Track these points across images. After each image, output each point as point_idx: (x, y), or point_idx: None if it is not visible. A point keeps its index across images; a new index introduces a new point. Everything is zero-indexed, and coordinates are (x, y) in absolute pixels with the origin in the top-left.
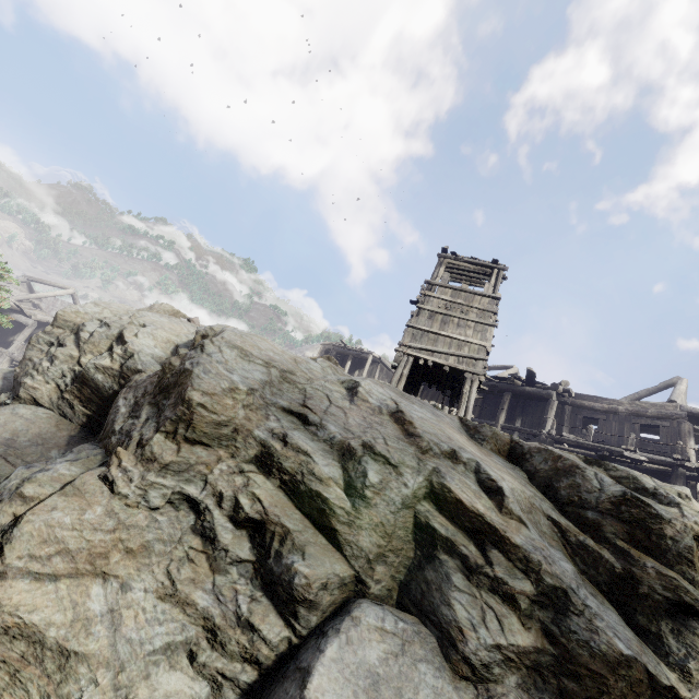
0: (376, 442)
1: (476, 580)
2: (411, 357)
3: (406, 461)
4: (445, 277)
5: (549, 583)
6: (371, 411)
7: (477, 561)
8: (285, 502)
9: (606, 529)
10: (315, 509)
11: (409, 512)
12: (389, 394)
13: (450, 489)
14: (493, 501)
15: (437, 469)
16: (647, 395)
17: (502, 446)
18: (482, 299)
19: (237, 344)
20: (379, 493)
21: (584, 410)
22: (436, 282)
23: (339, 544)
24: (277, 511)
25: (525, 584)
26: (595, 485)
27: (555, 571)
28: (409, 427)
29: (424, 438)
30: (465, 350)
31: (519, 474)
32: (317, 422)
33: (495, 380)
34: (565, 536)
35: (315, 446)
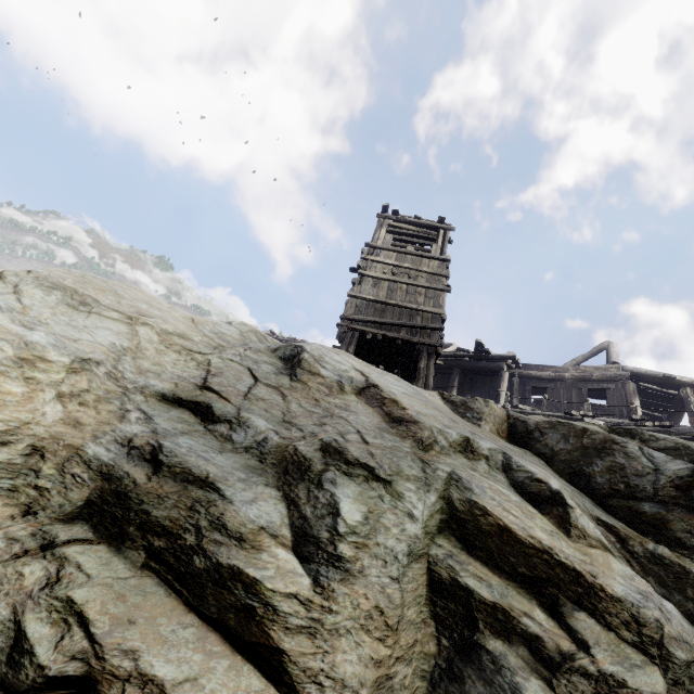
0: (346, 441)
1: (566, 686)
2: (356, 332)
3: (404, 468)
4: (387, 240)
5: (682, 660)
6: (327, 389)
7: (561, 646)
8: (159, 603)
9: (675, 526)
10: (229, 608)
11: (420, 567)
12: (350, 363)
13: (486, 510)
14: (549, 518)
15: (454, 474)
16: (583, 361)
17: (501, 424)
18: (430, 262)
19: (64, 283)
20: (366, 543)
21: (532, 380)
22: (378, 244)
23: (290, 683)
24: (134, 638)
25: (654, 678)
26: (647, 464)
27: (677, 631)
28: (392, 409)
29: (423, 424)
30: (418, 319)
31: (536, 461)
32: (230, 414)
33: (441, 357)
34: (627, 547)
35: (226, 462)
